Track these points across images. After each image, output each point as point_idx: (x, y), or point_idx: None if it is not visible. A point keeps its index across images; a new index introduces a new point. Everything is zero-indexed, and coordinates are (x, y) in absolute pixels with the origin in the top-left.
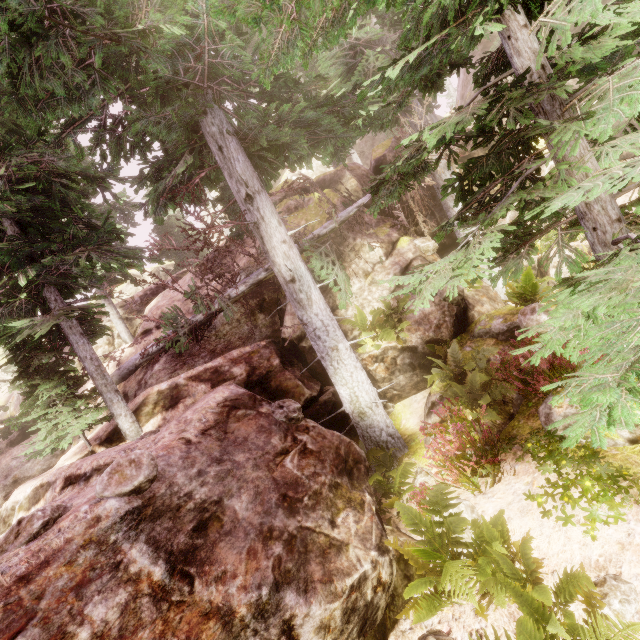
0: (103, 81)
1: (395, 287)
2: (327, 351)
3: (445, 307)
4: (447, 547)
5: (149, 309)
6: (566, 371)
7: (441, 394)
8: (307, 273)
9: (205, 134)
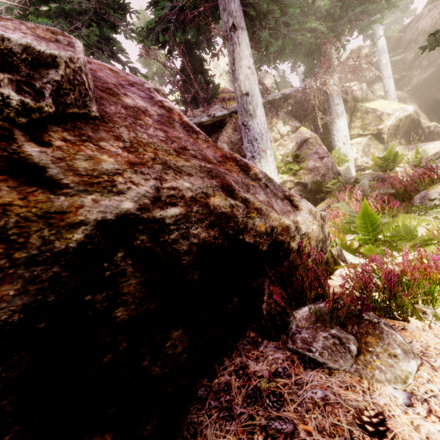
0: None
1: (296, 150)
2: (259, 151)
3: (329, 166)
4: (363, 245)
5: None
6: (431, 181)
7: (327, 206)
8: (258, 95)
9: None
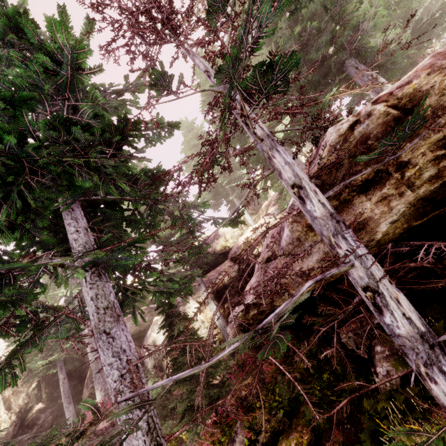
0: (325, 45)
1: None
2: None
3: None
4: None
5: (268, 201)
6: None
7: None
8: None
9: (347, 67)
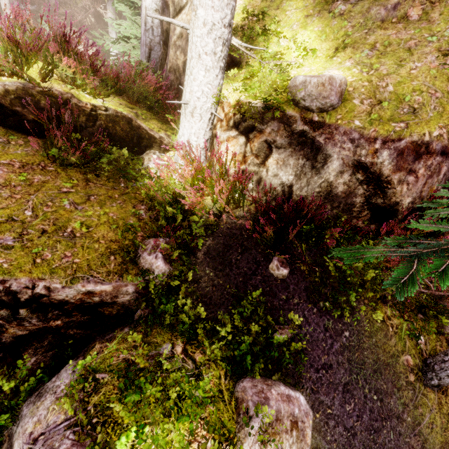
0: None
1: None
2: None
3: None
4: None
5: None
6: None
7: None
8: None
9: None
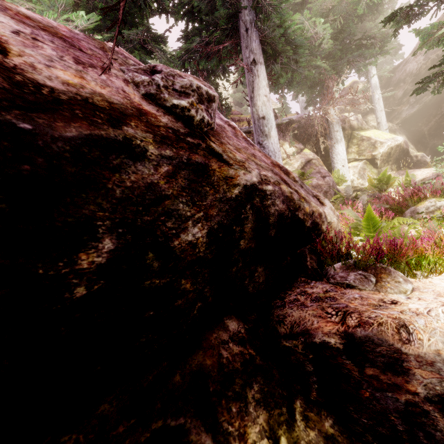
0: None
1: (301, 168)
2: None
3: (330, 184)
4: None
5: None
6: (419, 199)
7: None
8: (273, 119)
9: (240, 20)
